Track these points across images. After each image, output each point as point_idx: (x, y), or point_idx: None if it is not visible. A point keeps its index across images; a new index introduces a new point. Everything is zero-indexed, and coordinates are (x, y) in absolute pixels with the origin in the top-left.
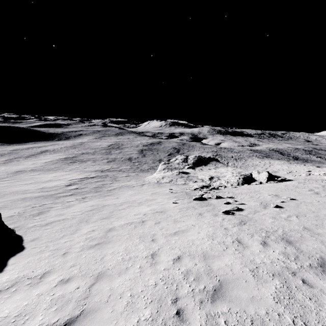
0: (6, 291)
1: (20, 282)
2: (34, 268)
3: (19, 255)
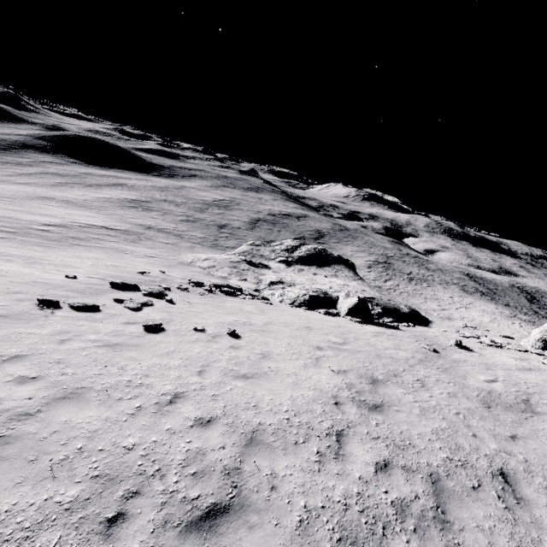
0: None
1: None
2: None
3: None
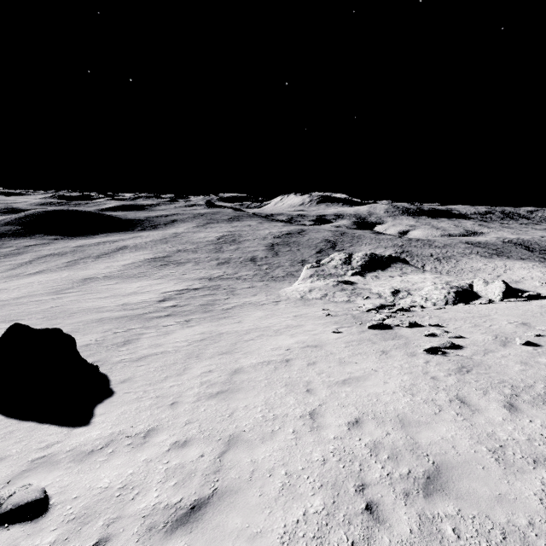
0: (100, 451)
1: (117, 441)
2: (133, 422)
3: (108, 402)
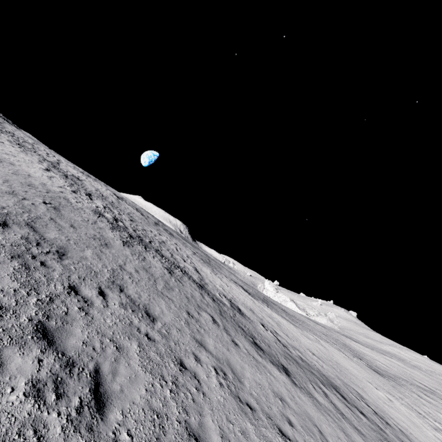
0: None
1: None
2: None
3: None
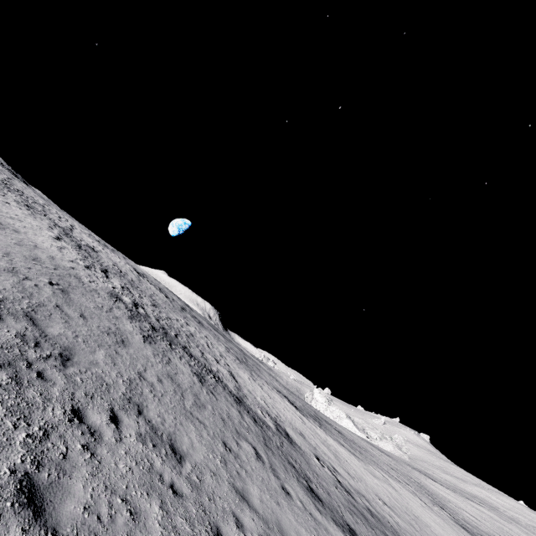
0: None
1: None
2: None
3: None
